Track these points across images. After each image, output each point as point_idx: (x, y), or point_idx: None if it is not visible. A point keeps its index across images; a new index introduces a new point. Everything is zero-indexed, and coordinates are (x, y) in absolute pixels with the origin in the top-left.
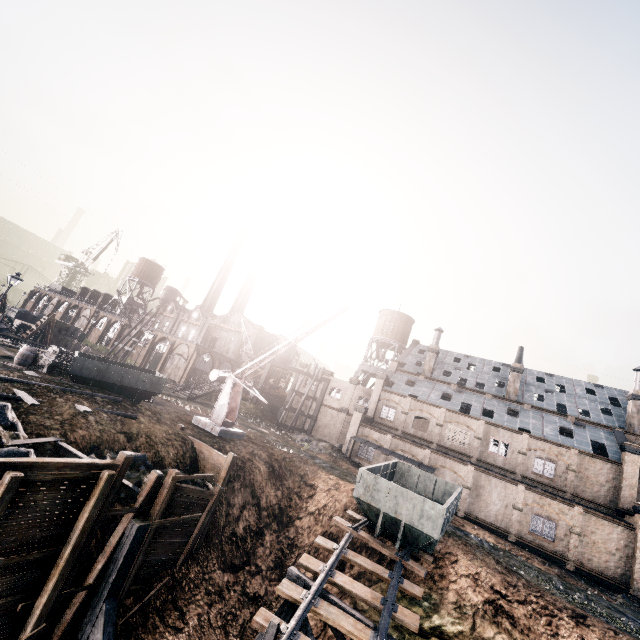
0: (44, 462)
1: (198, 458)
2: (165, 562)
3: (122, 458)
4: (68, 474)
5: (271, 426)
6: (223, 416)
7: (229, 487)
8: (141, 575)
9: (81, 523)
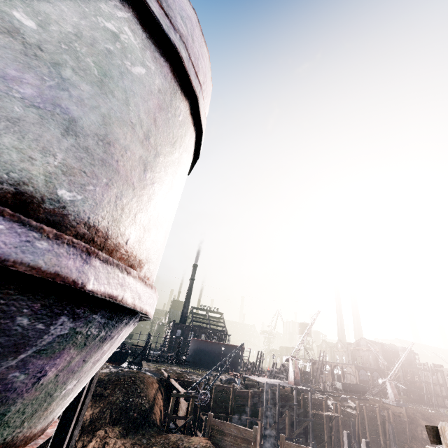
0: (366, 405)
1: (394, 411)
2: (404, 442)
3: (377, 405)
4: (371, 408)
5: (422, 406)
6: (393, 397)
7: (411, 422)
8: (399, 444)
9: (379, 420)
